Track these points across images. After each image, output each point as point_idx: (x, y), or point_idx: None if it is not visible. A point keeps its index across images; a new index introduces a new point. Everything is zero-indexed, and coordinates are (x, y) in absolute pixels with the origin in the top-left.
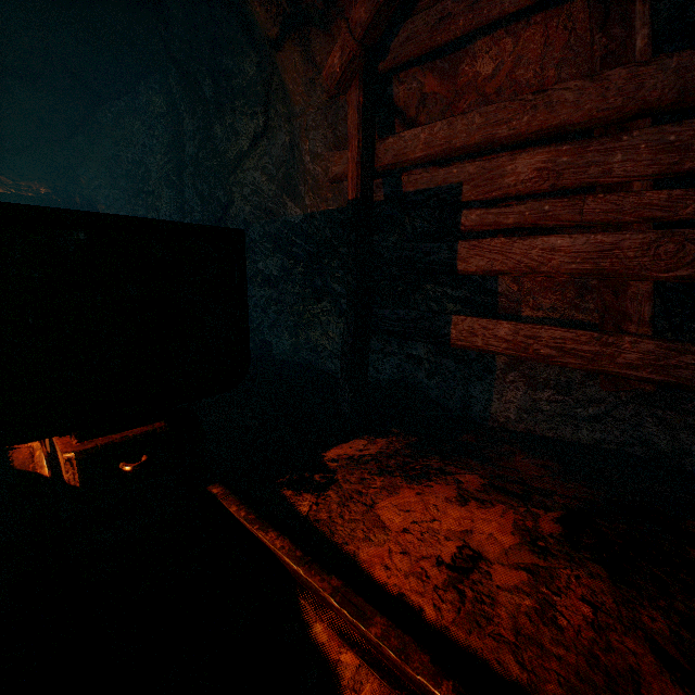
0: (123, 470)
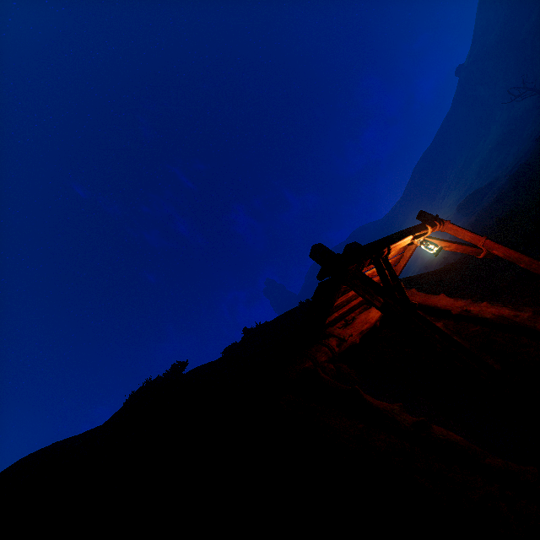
0: None
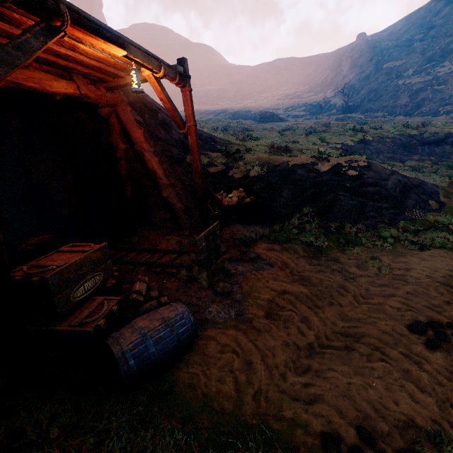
0: None
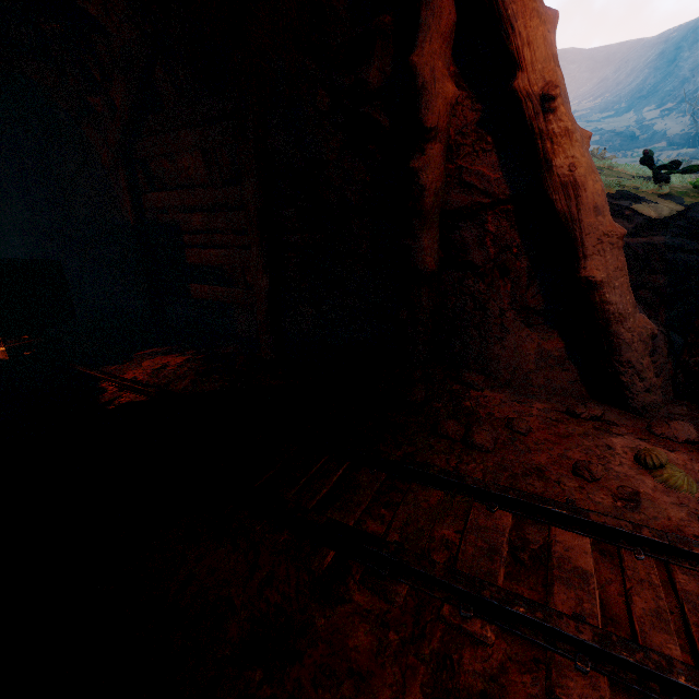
0: (26, 355)
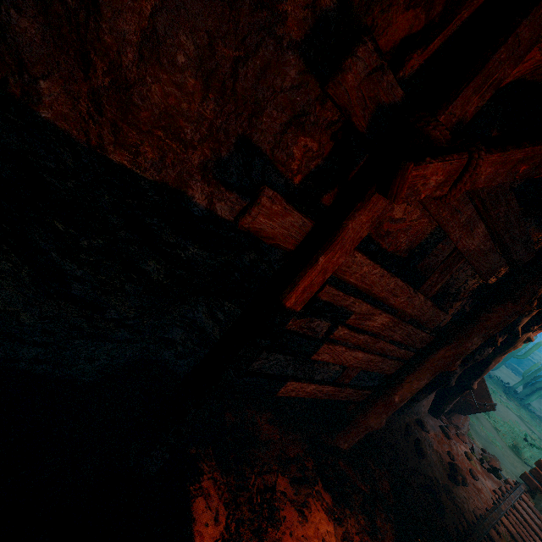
0: None
